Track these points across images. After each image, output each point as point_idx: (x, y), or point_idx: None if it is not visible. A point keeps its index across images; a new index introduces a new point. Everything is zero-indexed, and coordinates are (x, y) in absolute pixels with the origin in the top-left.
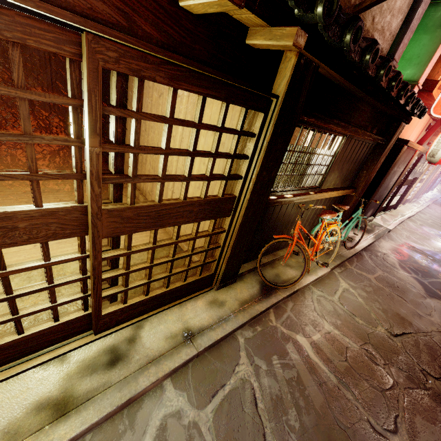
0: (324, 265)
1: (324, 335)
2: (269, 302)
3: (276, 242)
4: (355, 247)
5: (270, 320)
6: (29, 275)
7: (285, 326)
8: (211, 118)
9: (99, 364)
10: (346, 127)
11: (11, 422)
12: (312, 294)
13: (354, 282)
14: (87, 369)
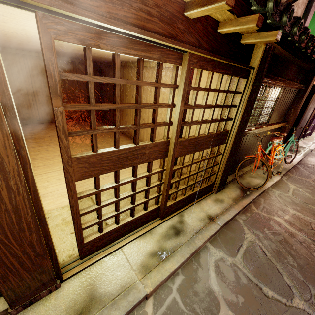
0: (278, 173)
1: (292, 216)
2: (250, 198)
3: (247, 160)
4: (292, 162)
5: (253, 209)
6: (110, 193)
7: (264, 212)
8: None
9: (170, 234)
10: (284, 81)
11: (142, 262)
12: (274, 193)
13: (299, 184)
14: (166, 237)
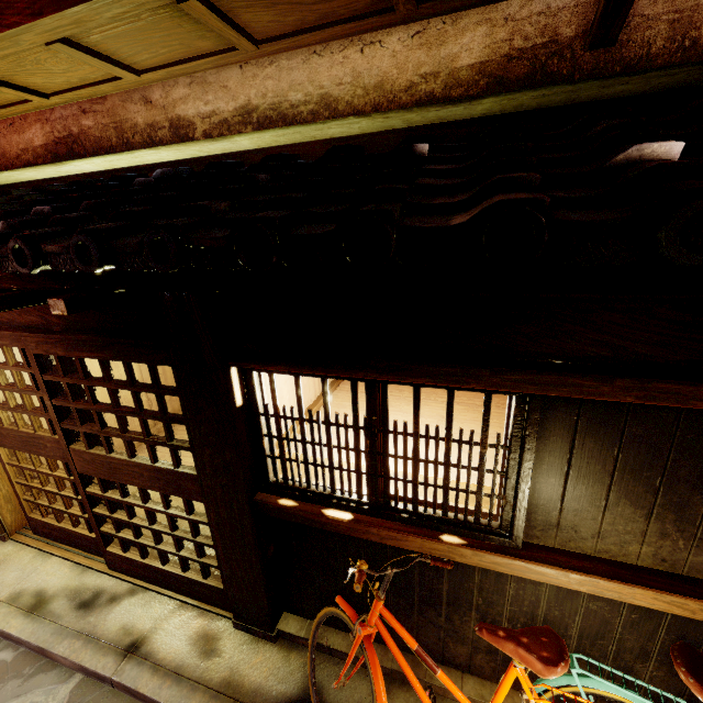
0: None
1: None
2: None
3: (339, 616)
4: None
5: None
6: None
7: None
8: None
9: (81, 597)
10: (456, 373)
11: (28, 588)
12: None
13: None
14: (75, 593)
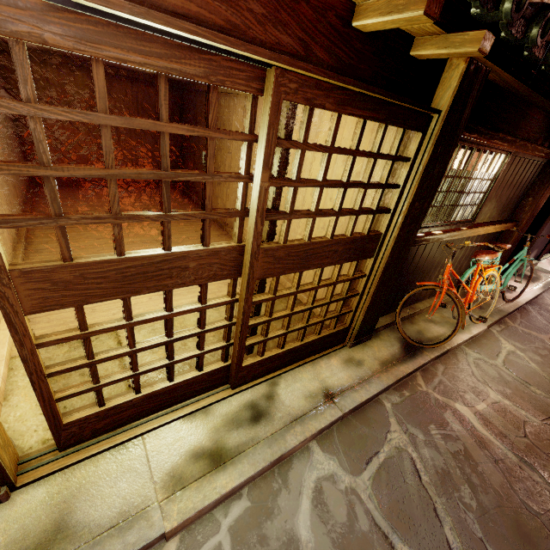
0: (481, 320)
1: (491, 405)
2: (416, 363)
3: (420, 291)
4: (517, 299)
5: (418, 385)
6: (154, 328)
7: (439, 393)
8: (341, 145)
9: (243, 419)
10: (513, 141)
11: (174, 467)
12: (467, 356)
13: (521, 344)
14: (232, 423)
